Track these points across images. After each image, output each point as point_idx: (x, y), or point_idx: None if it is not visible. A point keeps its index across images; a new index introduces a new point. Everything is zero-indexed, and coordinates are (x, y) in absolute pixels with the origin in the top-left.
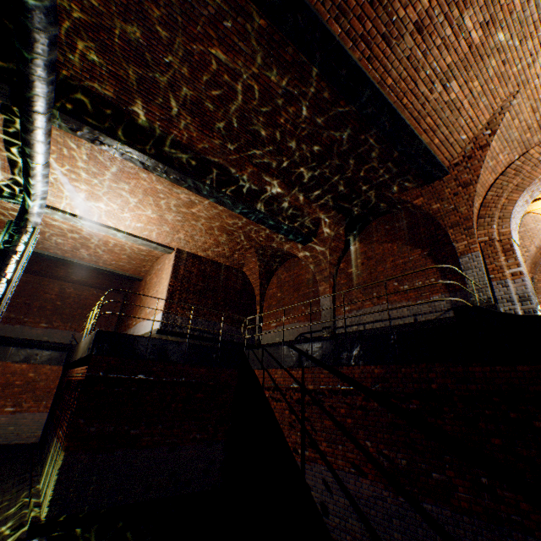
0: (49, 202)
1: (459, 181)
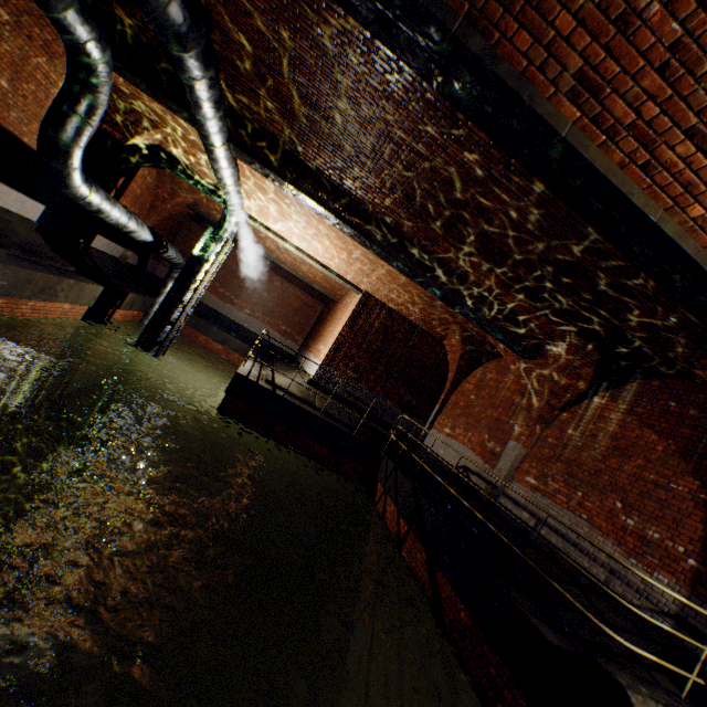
0: (248, 211)
1: None
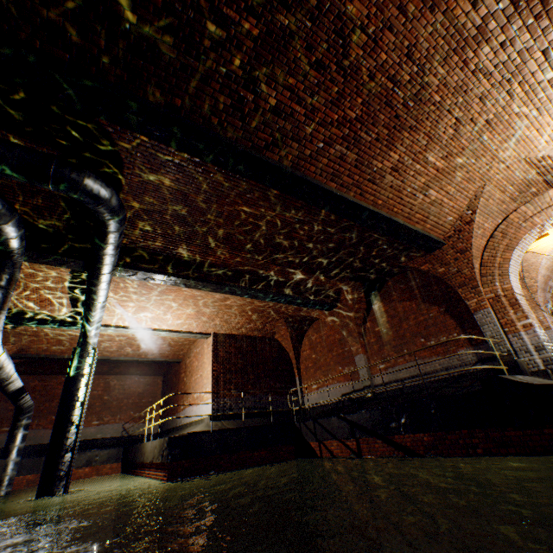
0: (102, 321)
1: (456, 248)
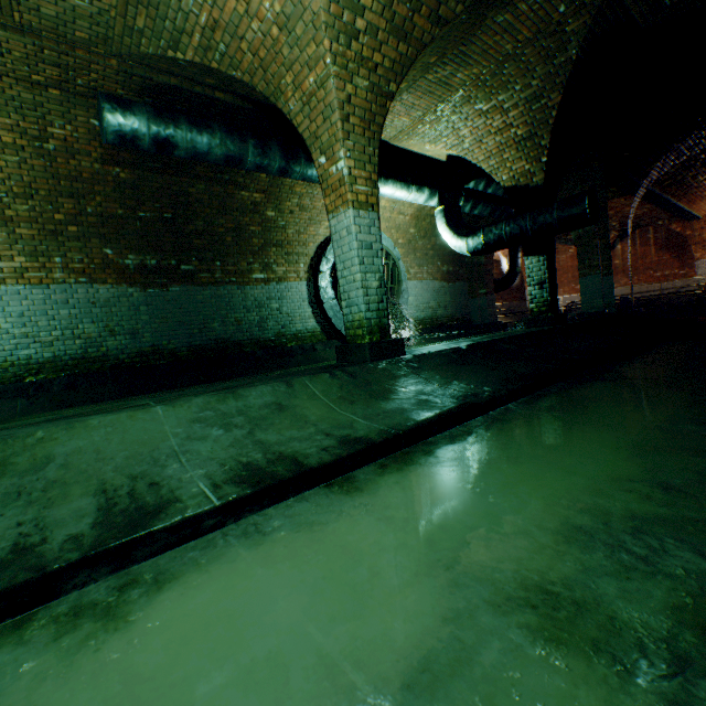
0: None
1: (705, 222)
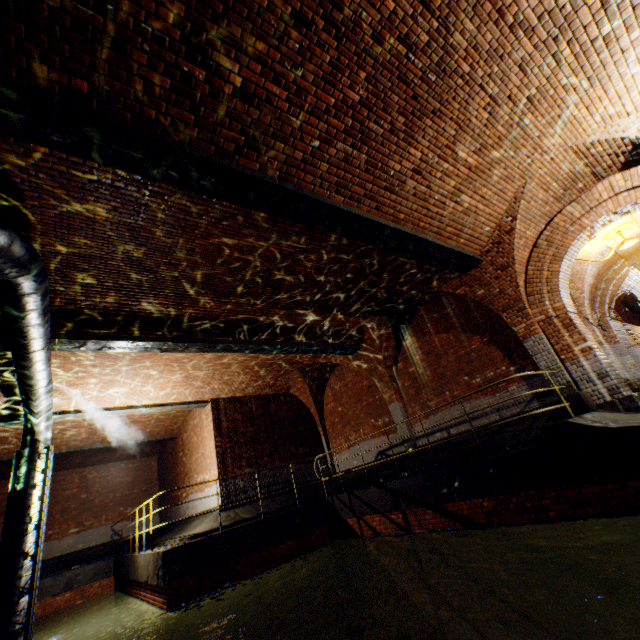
0: (54, 408)
1: (496, 265)
